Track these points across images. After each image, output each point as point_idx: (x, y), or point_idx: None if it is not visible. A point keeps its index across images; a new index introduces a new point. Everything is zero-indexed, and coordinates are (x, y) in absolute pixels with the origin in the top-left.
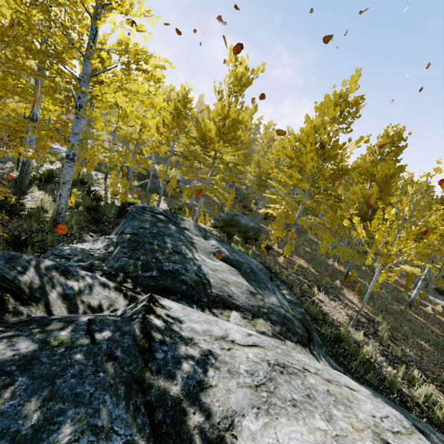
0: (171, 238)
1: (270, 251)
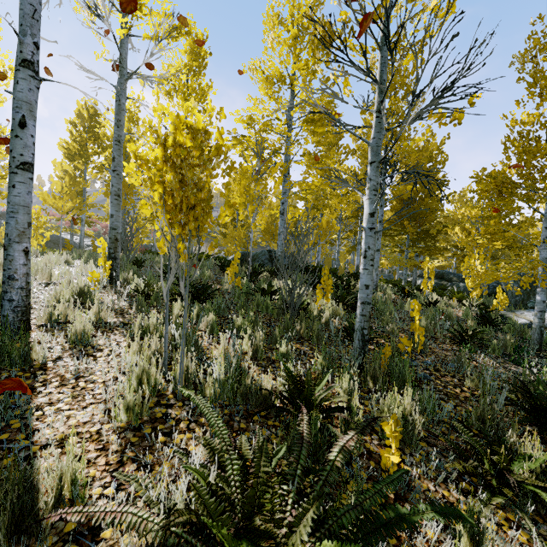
0: None
1: None
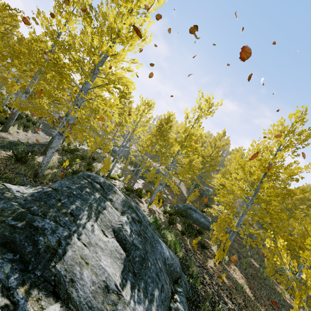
0: (82, 201)
1: (206, 251)
